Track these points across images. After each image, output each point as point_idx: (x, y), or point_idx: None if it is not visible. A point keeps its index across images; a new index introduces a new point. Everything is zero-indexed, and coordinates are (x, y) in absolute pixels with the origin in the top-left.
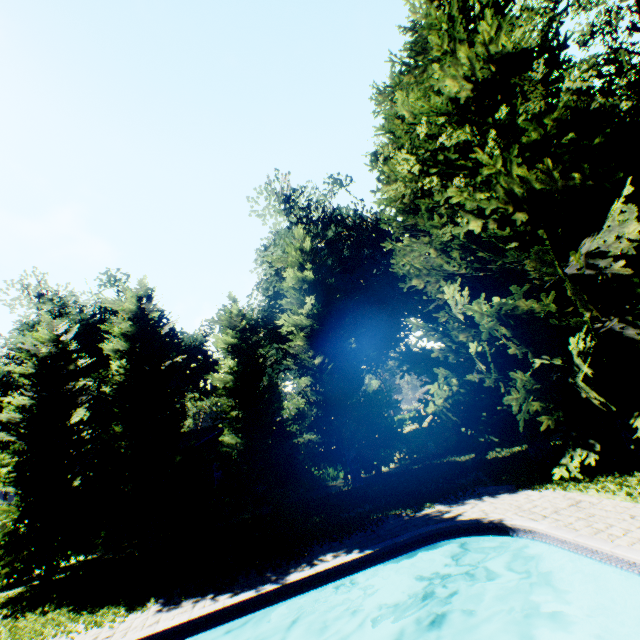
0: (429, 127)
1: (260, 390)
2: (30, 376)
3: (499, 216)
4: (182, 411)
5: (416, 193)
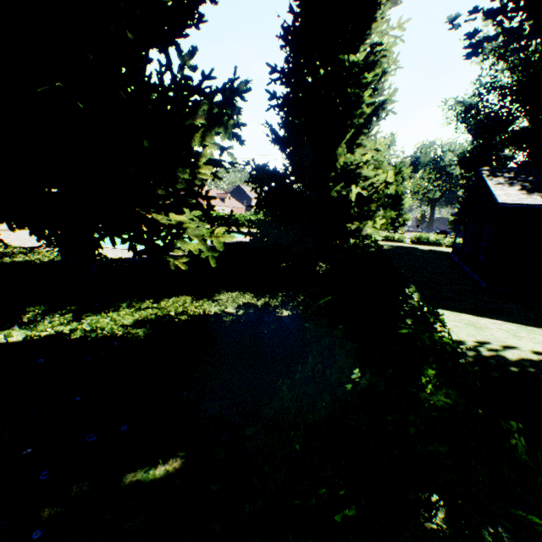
0: None
1: None
2: None
3: None
4: None
5: None
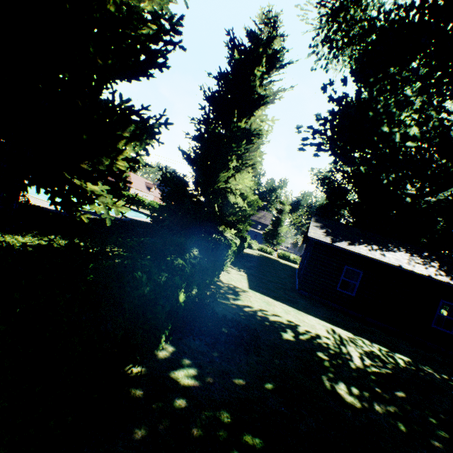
0: None
1: None
2: None
3: None
4: None
5: None
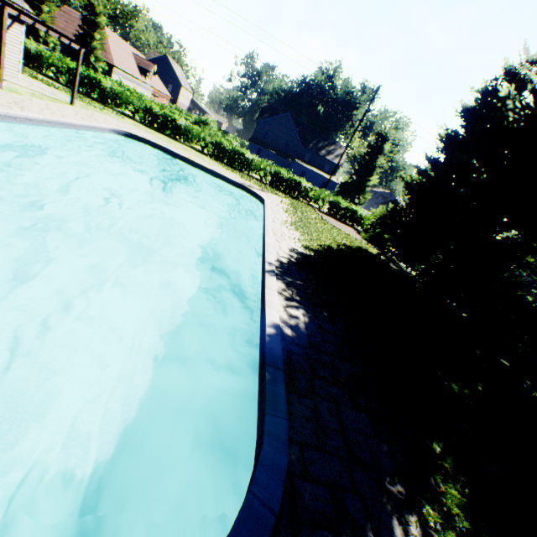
0: None
1: None
2: (465, 111)
3: None
4: None
5: None
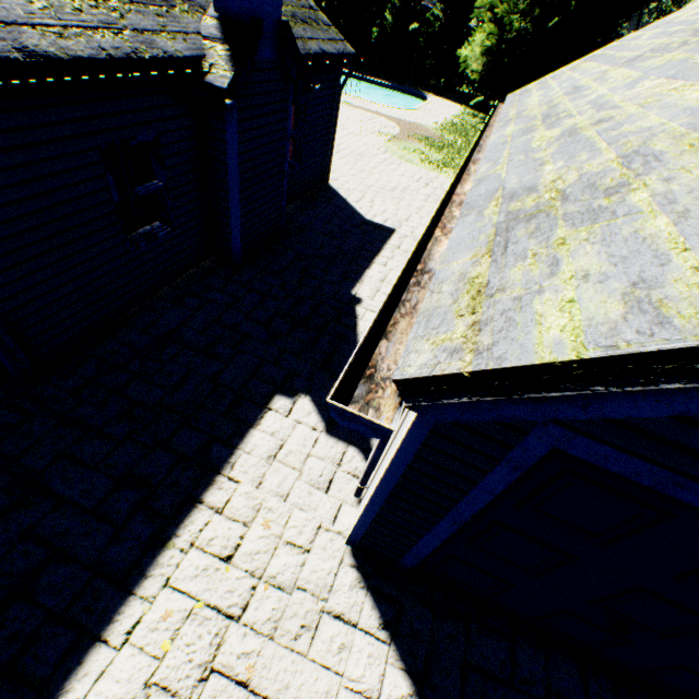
0: None
1: None
2: None
3: None
4: None
5: None
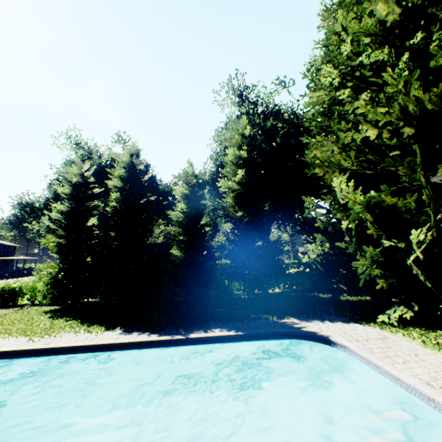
0: (355, 46)
1: (199, 226)
2: (67, 194)
3: (393, 128)
4: (150, 230)
5: (335, 100)
